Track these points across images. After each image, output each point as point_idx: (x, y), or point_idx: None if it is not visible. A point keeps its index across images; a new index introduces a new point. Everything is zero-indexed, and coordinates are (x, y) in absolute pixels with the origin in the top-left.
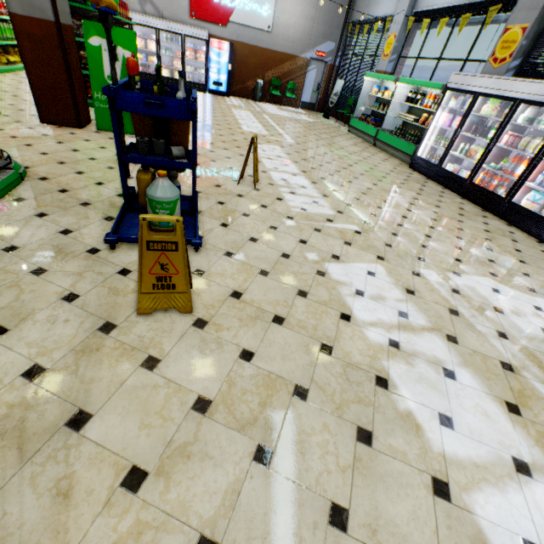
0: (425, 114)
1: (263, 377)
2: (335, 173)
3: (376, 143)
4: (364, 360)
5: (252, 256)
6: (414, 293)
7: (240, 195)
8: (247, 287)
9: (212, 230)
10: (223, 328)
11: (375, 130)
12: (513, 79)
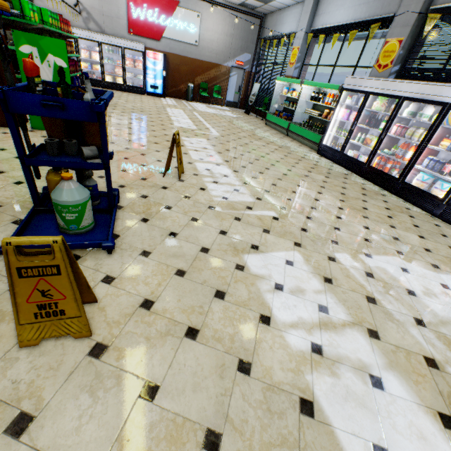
0: (327, 109)
1: (166, 424)
2: (254, 162)
3: (288, 133)
4: (286, 377)
5: (170, 253)
6: (332, 281)
7: (165, 187)
8: (161, 293)
9: (130, 227)
10: (126, 353)
11: (287, 123)
12: (397, 81)
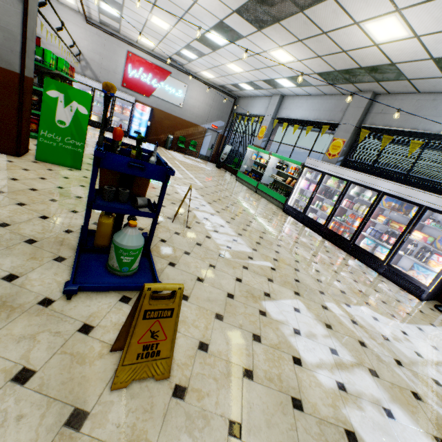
0: (290, 178)
1: None
2: (239, 214)
3: (257, 191)
4: (329, 412)
5: (204, 298)
6: (331, 327)
7: (177, 232)
8: (210, 336)
9: (163, 270)
10: (203, 394)
11: (256, 182)
12: (345, 169)
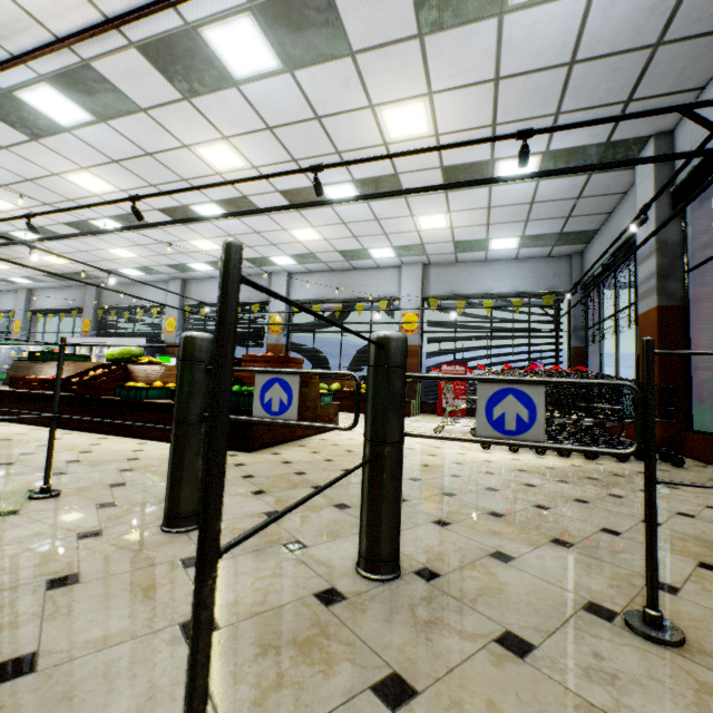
0: None
1: None
2: None
3: None
4: None
5: None
6: None
7: None
8: None
9: None
10: None
11: None
12: (87, 338)
